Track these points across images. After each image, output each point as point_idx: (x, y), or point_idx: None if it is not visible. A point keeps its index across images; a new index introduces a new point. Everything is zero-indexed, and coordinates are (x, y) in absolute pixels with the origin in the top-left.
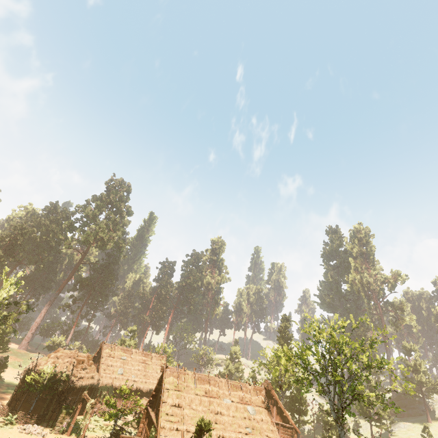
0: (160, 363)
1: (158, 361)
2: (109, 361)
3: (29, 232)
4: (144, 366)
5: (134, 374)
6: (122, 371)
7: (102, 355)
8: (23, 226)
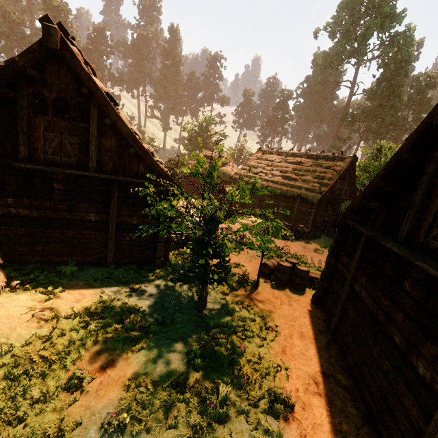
0: (330, 164)
1: (326, 163)
2: (253, 162)
3: (291, 93)
4: (295, 168)
5: (273, 174)
6: (259, 171)
7: (250, 159)
8: (283, 90)
